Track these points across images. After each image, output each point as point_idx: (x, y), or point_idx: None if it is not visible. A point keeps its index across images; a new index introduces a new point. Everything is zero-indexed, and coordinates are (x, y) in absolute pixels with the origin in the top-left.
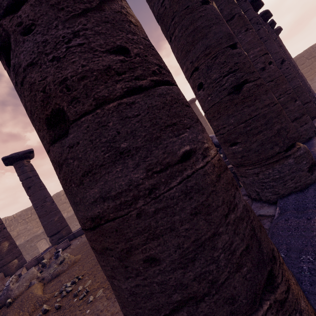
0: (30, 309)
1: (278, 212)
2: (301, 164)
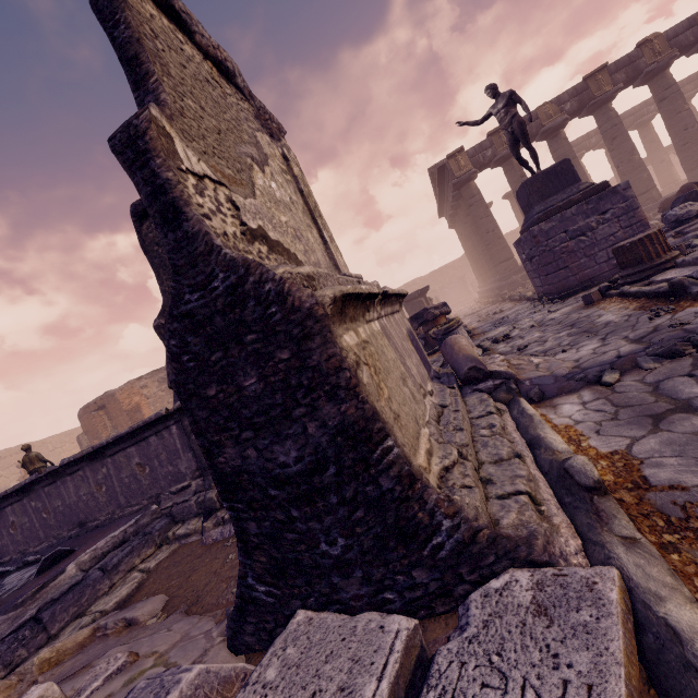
0: None
1: None
2: None
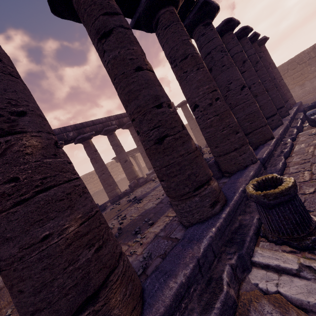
0: (9, 299)
1: (182, 238)
2: (204, 202)
